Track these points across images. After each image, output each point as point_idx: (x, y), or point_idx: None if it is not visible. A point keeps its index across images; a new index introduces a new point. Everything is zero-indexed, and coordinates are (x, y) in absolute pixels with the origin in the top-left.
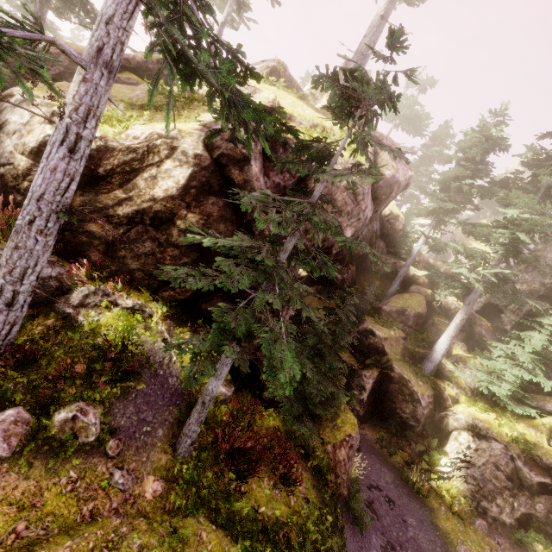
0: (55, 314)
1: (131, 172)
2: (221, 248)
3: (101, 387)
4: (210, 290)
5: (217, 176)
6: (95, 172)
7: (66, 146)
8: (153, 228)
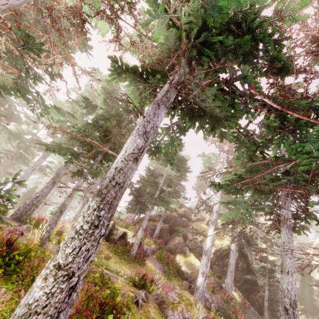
0: (223, 293)
1: (227, 254)
2: (257, 270)
3: (249, 308)
4: (243, 281)
5: (241, 253)
6: (222, 255)
7: (235, 255)
8: (234, 266)
